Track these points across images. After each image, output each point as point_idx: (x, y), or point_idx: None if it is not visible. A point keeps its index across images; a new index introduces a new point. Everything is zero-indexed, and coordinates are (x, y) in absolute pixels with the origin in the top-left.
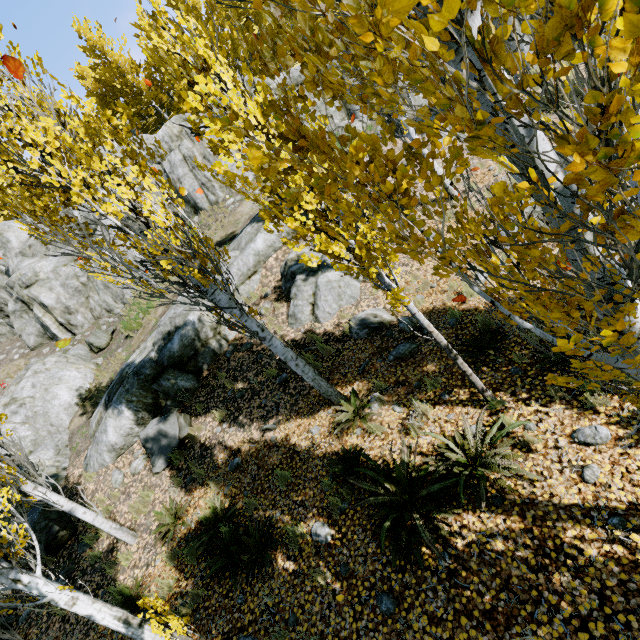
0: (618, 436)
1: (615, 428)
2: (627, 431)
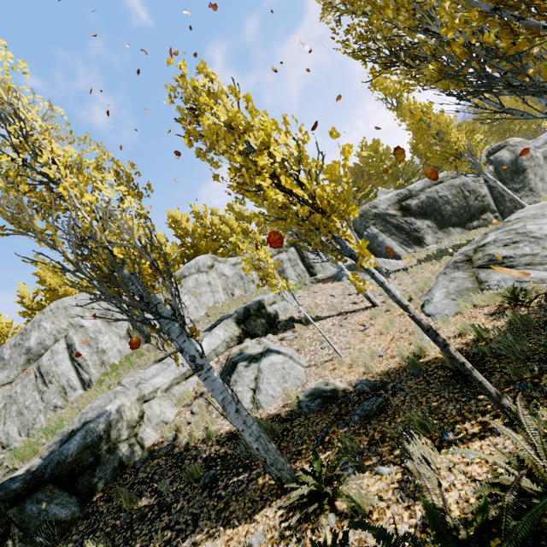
0: None
1: None
2: None
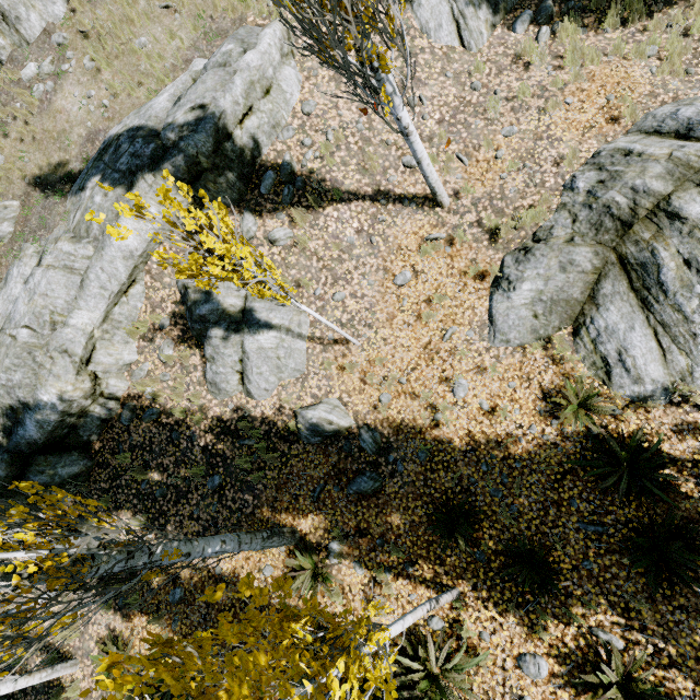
0: (553, 672)
1: (553, 662)
2: (561, 670)
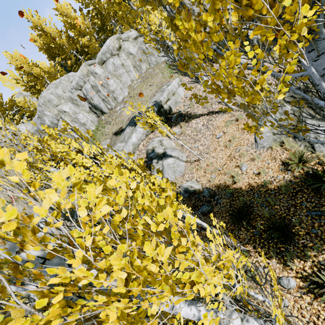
0: (299, 286)
1: (299, 281)
2: (304, 284)
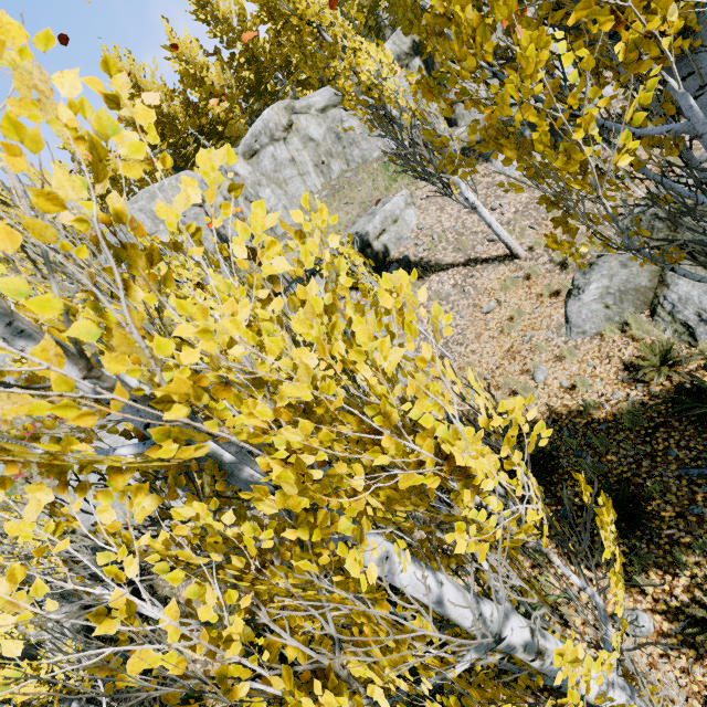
0: (661, 630)
1: (660, 619)
2: (672, 627)
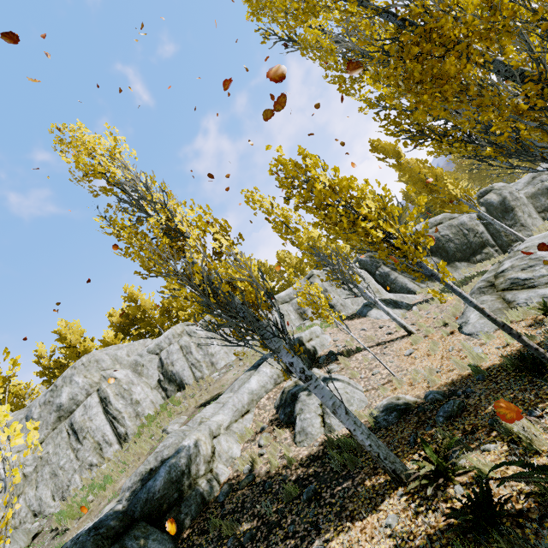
0: None
1: None
2: None
